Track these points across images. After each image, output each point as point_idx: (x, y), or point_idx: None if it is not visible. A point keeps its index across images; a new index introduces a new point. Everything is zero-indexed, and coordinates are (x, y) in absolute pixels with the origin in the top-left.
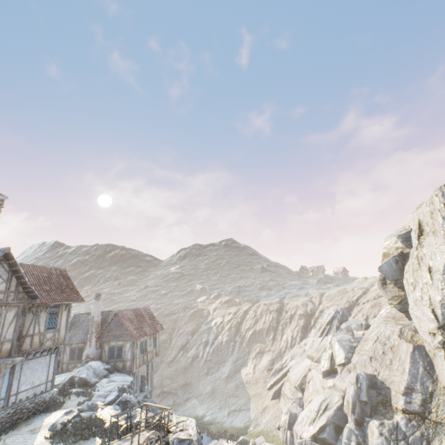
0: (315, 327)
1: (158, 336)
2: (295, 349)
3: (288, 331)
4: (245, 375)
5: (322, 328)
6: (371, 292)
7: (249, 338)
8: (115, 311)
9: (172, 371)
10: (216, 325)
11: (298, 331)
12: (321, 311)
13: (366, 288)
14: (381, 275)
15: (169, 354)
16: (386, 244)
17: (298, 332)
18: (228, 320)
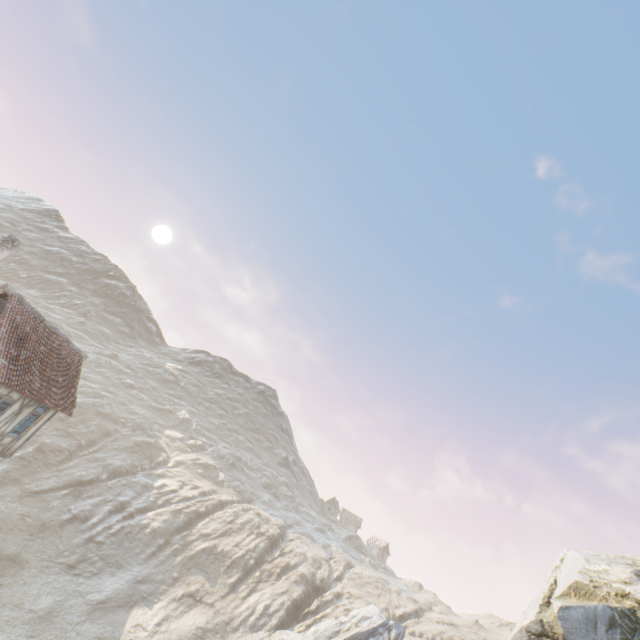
0: (315, 618)
1: (47, 419)
2: (258, 639)
3: (267, 591)
4: (134, 626)
5: (339, 638)
6: (429, 620)
7: (195, 553)
8: (9, 288)
9: (15, 512)
10: (162, 489)
11: (283, 604)
12: (339, 594)
13: (421, 607)
14: (538, 623)
15: (43, 477)
16: (590, 568)
17: (282, 607)
18: (186, 495)
